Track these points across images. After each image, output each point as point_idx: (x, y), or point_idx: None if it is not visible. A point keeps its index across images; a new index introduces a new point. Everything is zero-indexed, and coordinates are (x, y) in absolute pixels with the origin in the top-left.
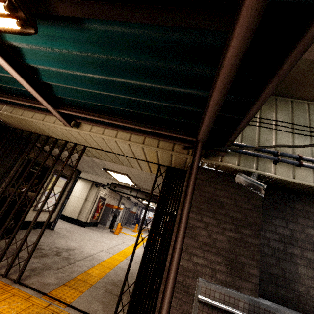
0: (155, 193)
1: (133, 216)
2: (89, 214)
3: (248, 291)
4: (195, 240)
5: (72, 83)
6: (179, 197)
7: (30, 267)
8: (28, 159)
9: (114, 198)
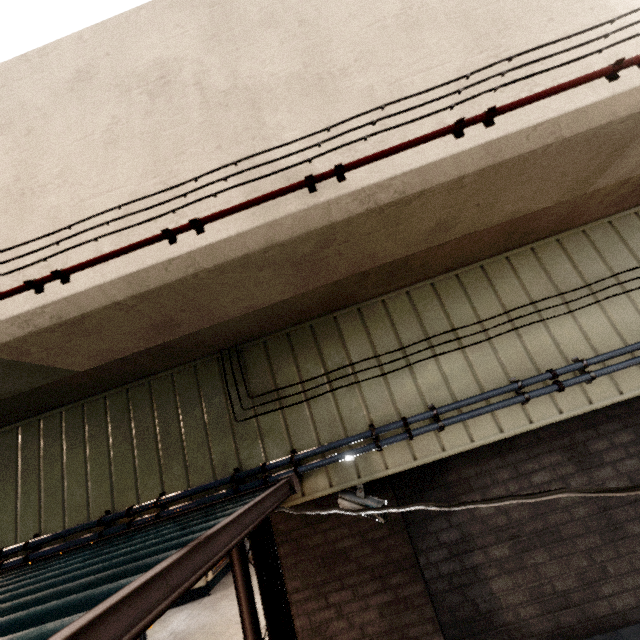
0: None
1: None
2: None
3: None
4: None
5: None
6: None
7: None
8: None
9: None
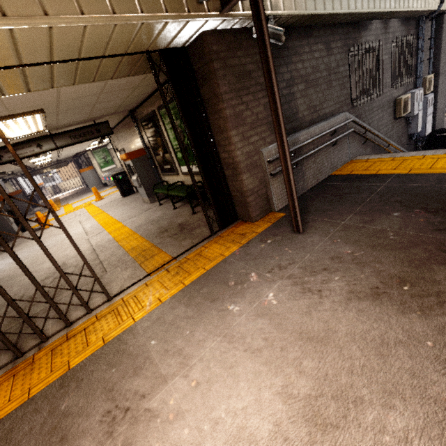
0: (80, 125)
1: (23, 197)
2: None
3: None
4: (245, 124)
5: None
6: (198, 93)
7: (83, 296)
8: None
9: None
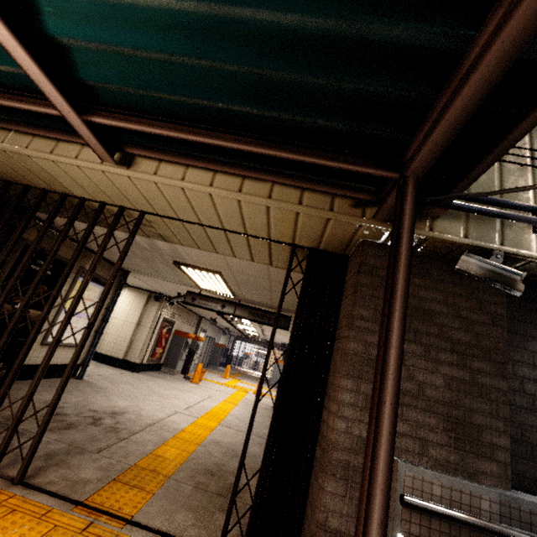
0: (267, 308)
1: (221, 352)
2: (145, 349)
3: (492, 478)
4: None
5: (122, 33)
6: (336, 307)
7: (43, 451)
8: (25, 246)
9: (187, 322)
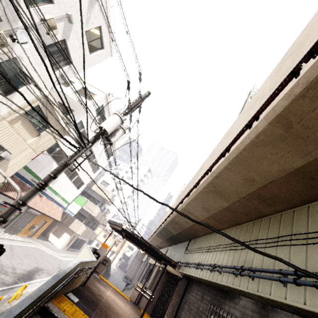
0: None
1: None
2: None
3: None
4: (171, 303)
5: None
6: None
7: None
8: None
9: None
